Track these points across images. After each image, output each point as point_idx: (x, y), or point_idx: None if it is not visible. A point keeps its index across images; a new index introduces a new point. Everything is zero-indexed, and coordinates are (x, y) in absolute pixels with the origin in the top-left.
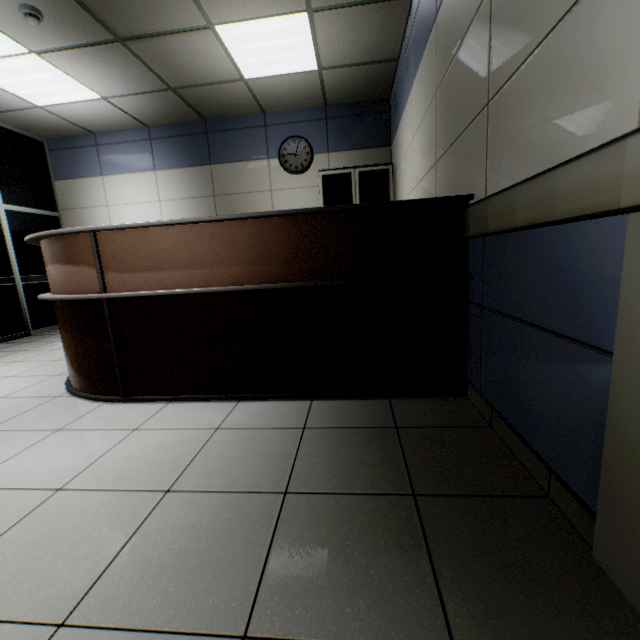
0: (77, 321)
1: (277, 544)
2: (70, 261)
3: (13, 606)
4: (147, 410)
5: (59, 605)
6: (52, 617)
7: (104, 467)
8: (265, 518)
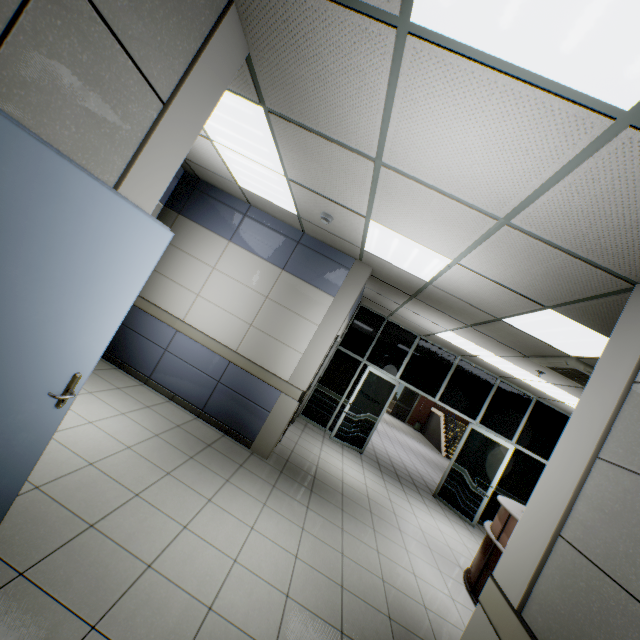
0: (484, 541)
1: (416, 636)
2: (498, 516)
3: (384, 570)
4: (468, 603)
5: (386, 578)
6: (384, 577)
7: (427, 586)
8: (424, 636)
